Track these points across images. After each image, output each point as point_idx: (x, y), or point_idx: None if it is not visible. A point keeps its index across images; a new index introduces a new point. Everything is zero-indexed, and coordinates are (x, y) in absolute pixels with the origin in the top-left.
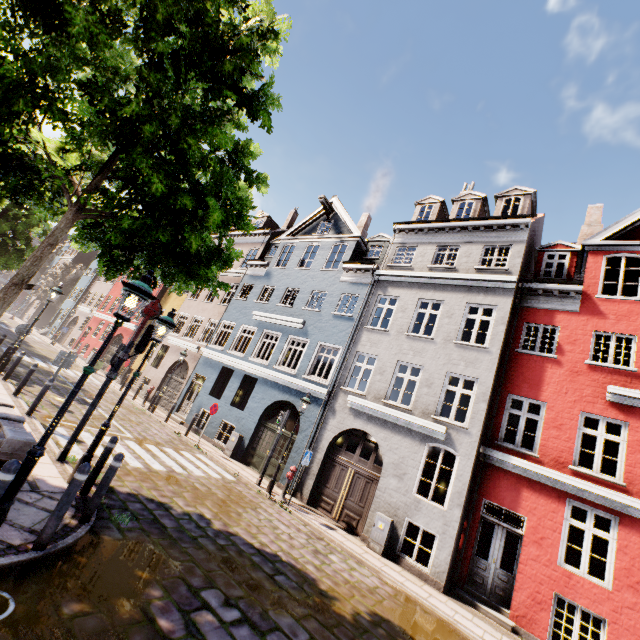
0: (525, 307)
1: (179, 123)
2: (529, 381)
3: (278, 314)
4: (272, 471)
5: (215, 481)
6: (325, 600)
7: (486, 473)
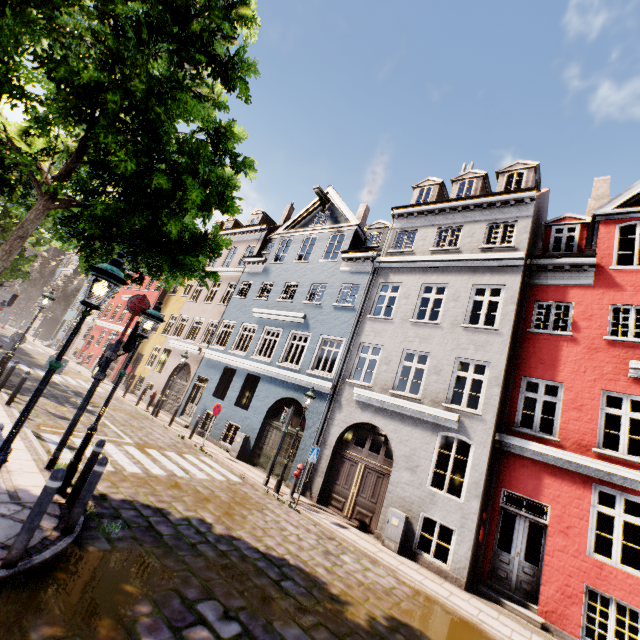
0: (535, 285)
1: (144, 90)
2: (544, 362)
3: (278, 310)
4: (280, 470)
5: (219, 483)
6: (337, 606)
7: (504, 461)
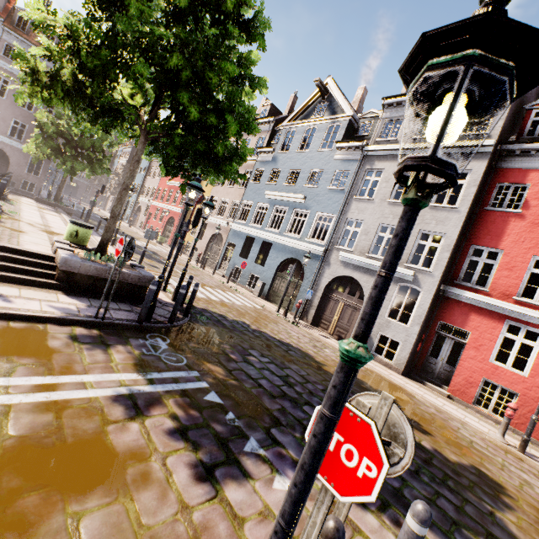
0: (500, 168)
1: (202, 65)
2: (492, 234)
3: (284, 192)
4: (286, 305)
5: (249, 308)
6: (318, 364)
7: (444, 303)
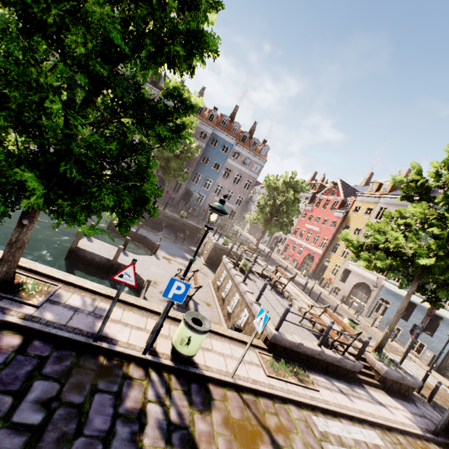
0: None
1: None
2: None
3: None
4: None
5: (444, 392)
6: None
7: None
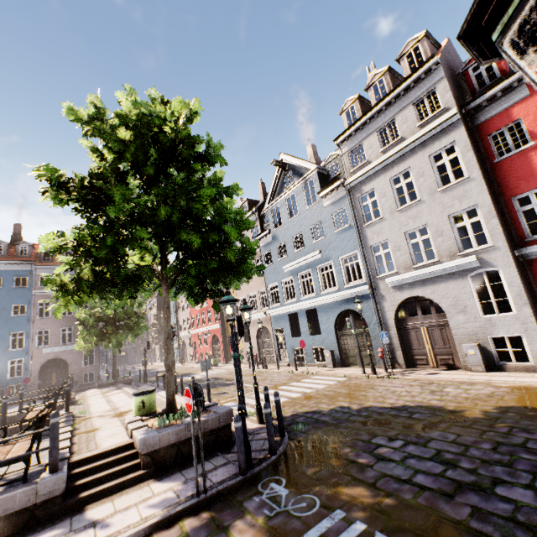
0: (479, 124)
1: (186, 202)
2: (522, 177)
3: (299, 258)
4: (367, 361)
5: (335, 386)
6: (456, 414)
7: (533, 268)
